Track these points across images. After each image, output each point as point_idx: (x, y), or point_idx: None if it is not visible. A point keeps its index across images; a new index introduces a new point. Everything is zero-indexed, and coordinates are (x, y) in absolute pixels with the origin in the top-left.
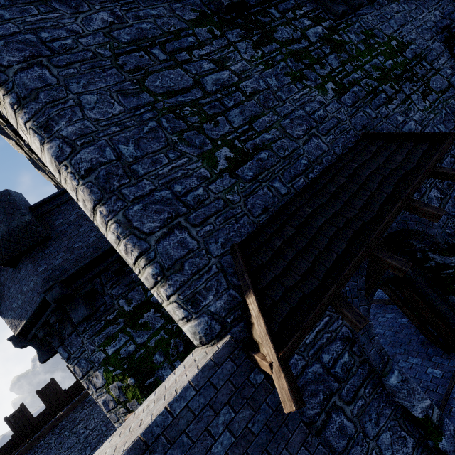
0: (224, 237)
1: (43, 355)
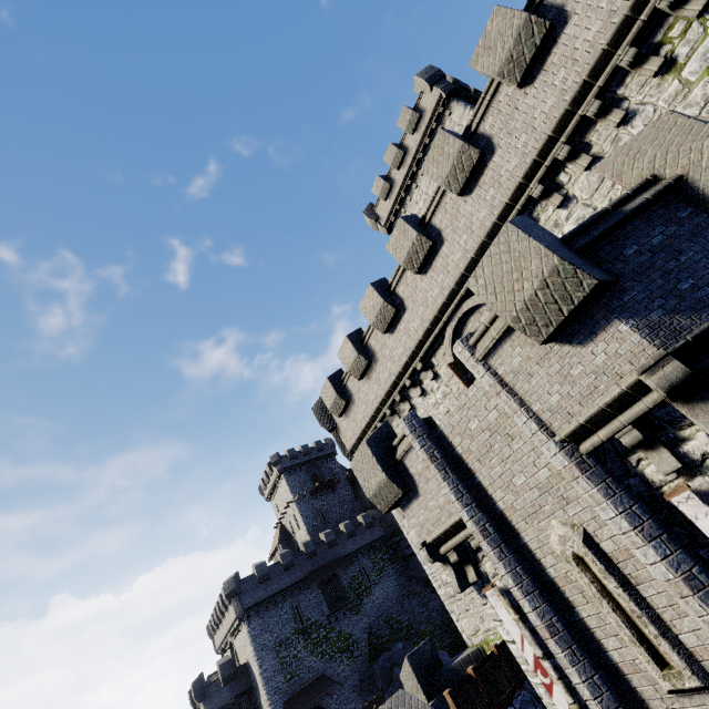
0: (283, 698)
1: None
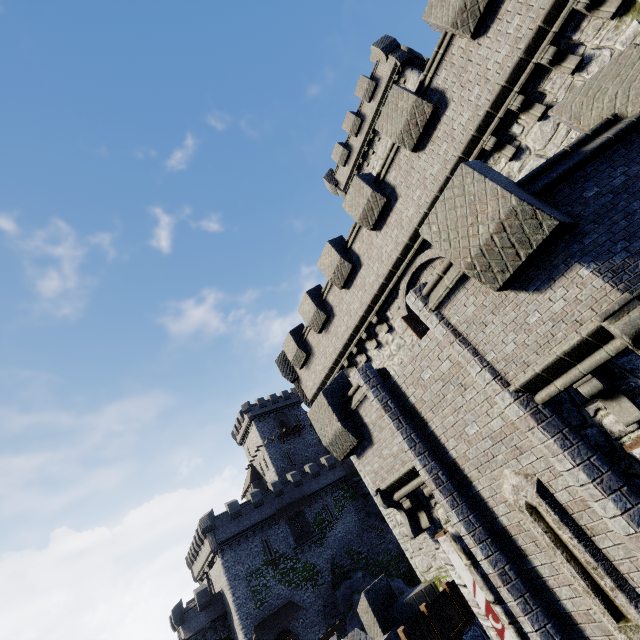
0: (254, 622)
1: None
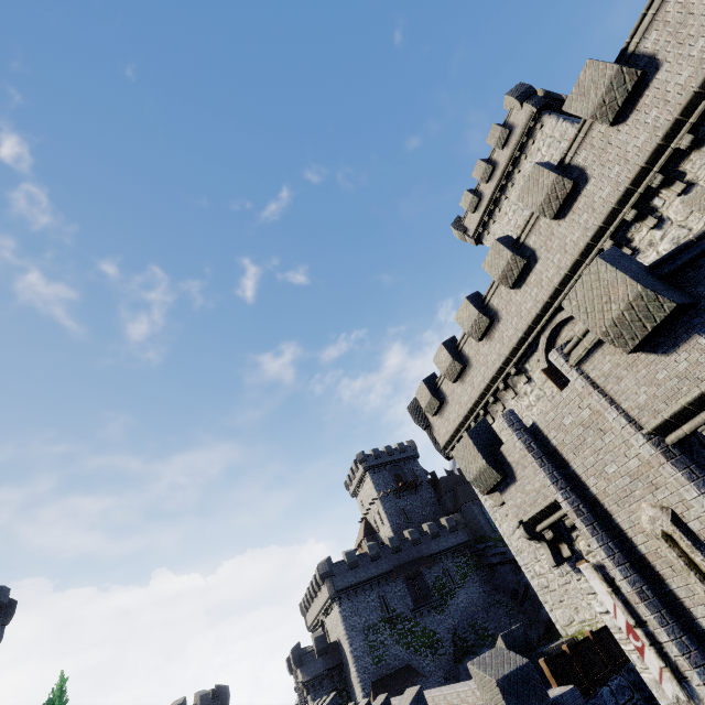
0: (371, 678)
1: (307, 693)
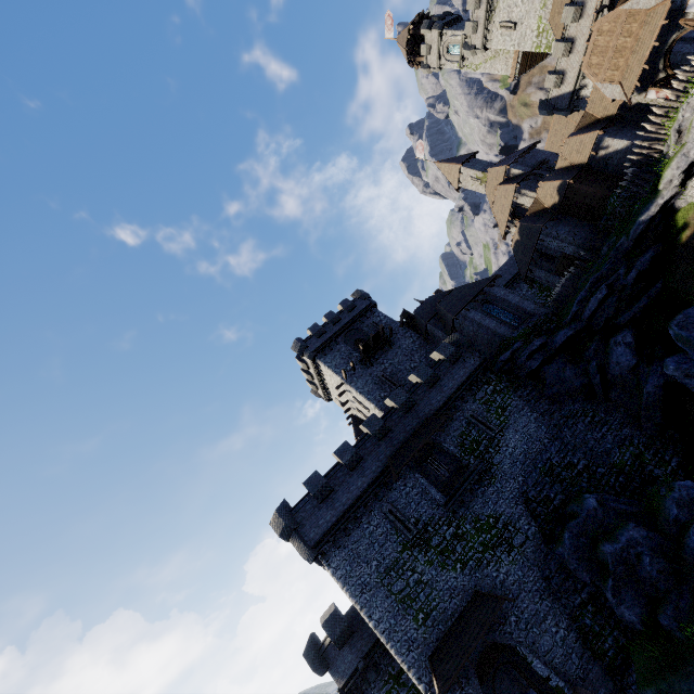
0: (425, 653)
1: None
